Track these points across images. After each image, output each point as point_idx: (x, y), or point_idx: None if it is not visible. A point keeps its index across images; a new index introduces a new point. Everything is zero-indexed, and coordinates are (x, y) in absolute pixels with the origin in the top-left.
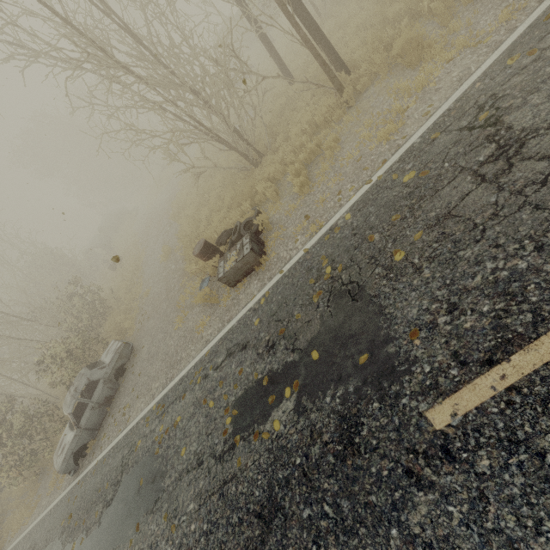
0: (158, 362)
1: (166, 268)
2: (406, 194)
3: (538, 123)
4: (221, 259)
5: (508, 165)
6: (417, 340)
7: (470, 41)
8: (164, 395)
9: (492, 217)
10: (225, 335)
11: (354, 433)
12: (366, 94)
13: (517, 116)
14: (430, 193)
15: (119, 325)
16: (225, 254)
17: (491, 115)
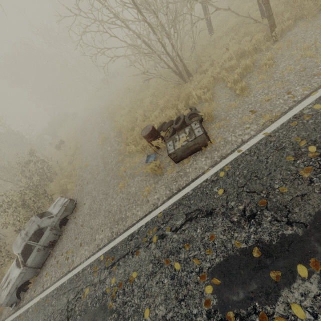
0: (101, 217)
1: (102, 149)
2: None
3: None
4: (168, 140)
5: None
6: None
7: None
8: (112, 248)
9: None
10: (179, 201)
11: None
12: (291, 32)
13: None
14: None
15: (62, 186)
16: (173, 136)
17: None
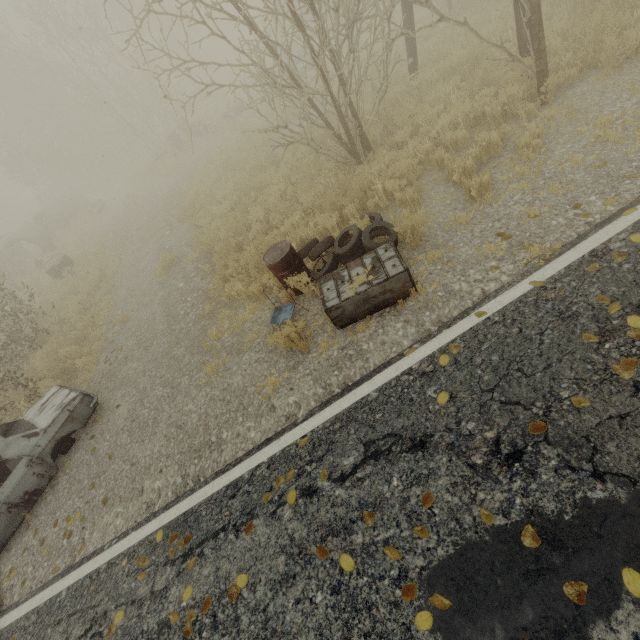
0: (158, 439)
1: (165, 285)
2: None
3: None
4: (326, 278)
5: None
6: None
7: None
8: (186, 514)
9: None
10: (349, 412)
11: None
12: (573, 91)
13: None
14: None
15: (64, 361)
16: (335, 271)
17: None
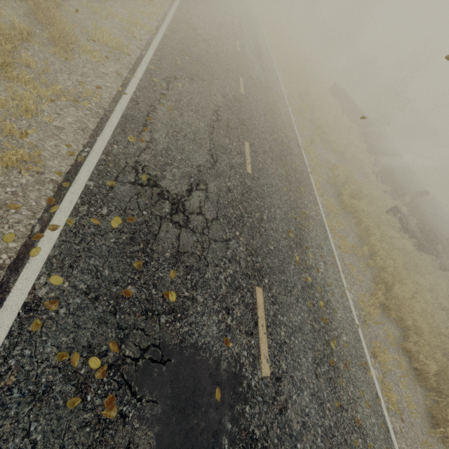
0: None
1: None
2: (129, 240)
3: (181, 192)
4: None
5: (186, 216)
6: (230, 344)
7: (62, 92)
8: None
9: (203, 249)
10: None
11: (256, 445)
12: None
13: (167, 184)
14: (152, 237)
15: None
16: None
17: (149, 178)
